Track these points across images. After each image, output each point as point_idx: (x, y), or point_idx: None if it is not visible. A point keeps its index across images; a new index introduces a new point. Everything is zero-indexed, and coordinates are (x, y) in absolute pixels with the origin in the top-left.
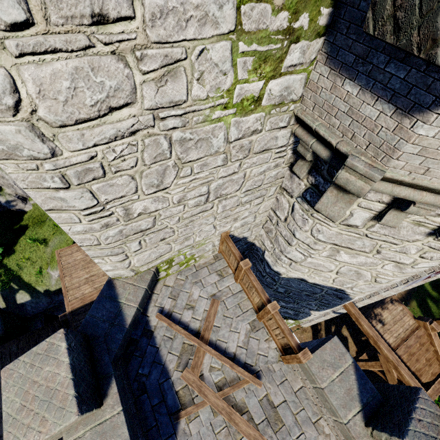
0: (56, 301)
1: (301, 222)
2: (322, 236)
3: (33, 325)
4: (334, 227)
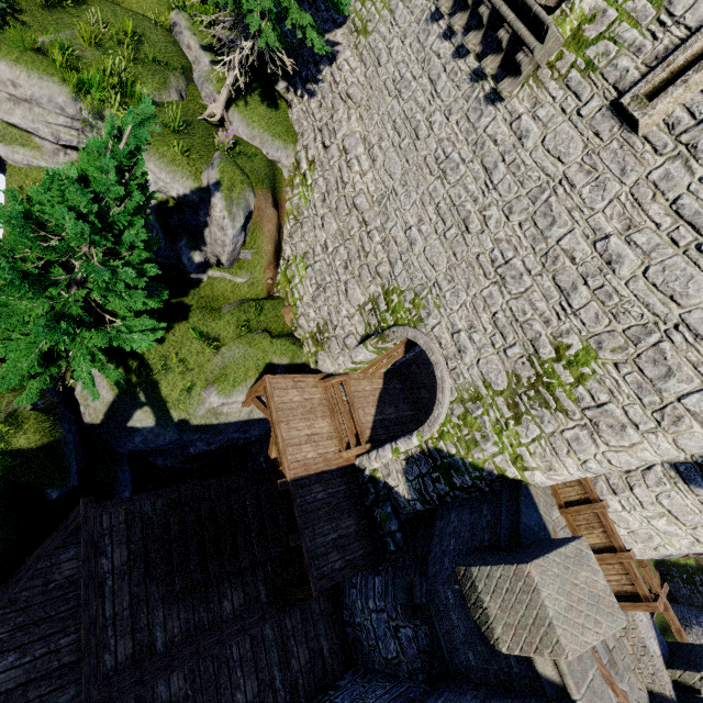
0: (180, 441)
1: (653, 482)
2: (668, 501)
3: (121, 469)
4: (690, 500)
